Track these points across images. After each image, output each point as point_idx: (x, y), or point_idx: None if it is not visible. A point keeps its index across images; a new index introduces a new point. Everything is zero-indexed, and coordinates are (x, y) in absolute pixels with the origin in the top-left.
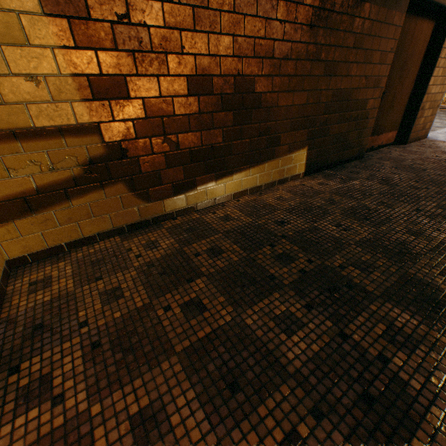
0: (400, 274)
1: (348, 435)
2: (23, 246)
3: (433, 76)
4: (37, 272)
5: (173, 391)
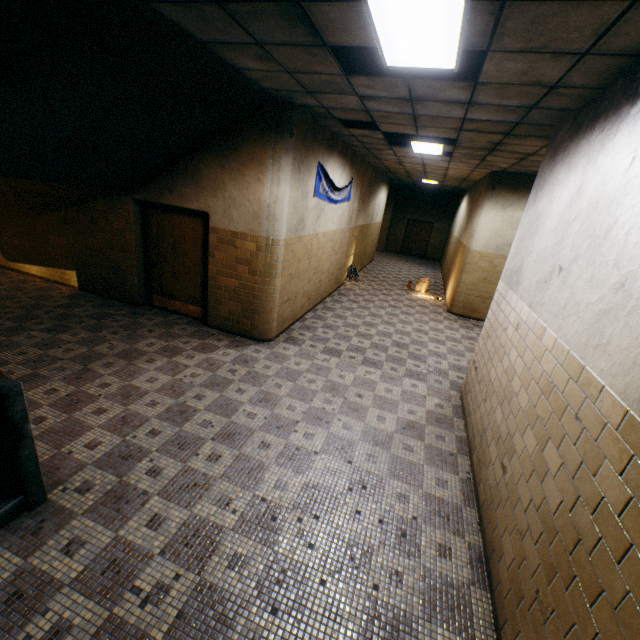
0: None
1: None
2: None
3: (212, 265)
4: None
5: None
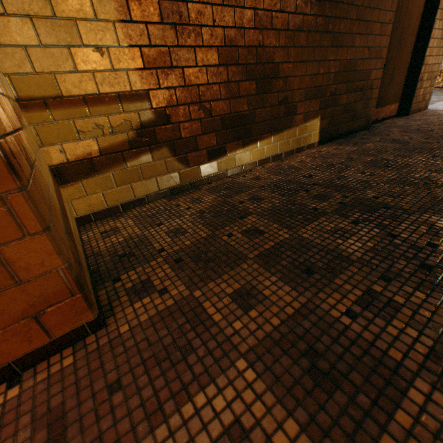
0: (430, 197)
1: (416, 288)
2: (88, 205)
3: (428, 47)
4: (103, 226)
5: (258, 279)
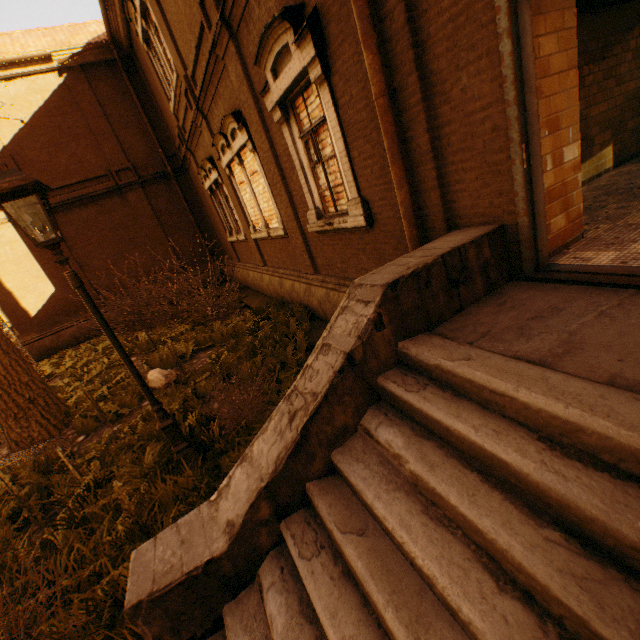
0: None
1: None
2: None
3: None
4: None
5: None
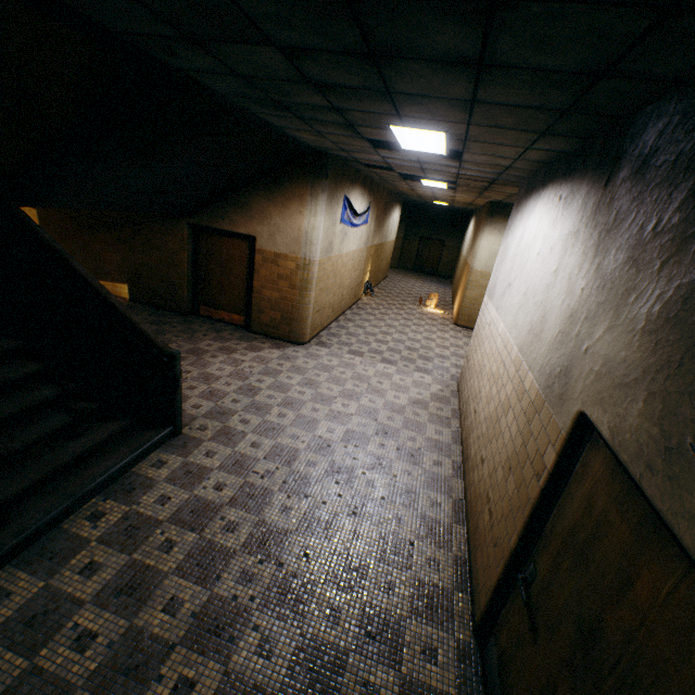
0: None
1: None
2: None
3: (256, 280)
4: None
5: None
